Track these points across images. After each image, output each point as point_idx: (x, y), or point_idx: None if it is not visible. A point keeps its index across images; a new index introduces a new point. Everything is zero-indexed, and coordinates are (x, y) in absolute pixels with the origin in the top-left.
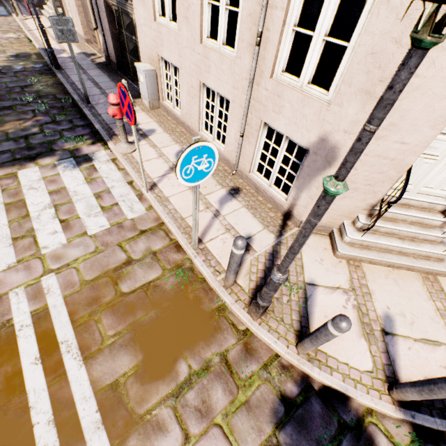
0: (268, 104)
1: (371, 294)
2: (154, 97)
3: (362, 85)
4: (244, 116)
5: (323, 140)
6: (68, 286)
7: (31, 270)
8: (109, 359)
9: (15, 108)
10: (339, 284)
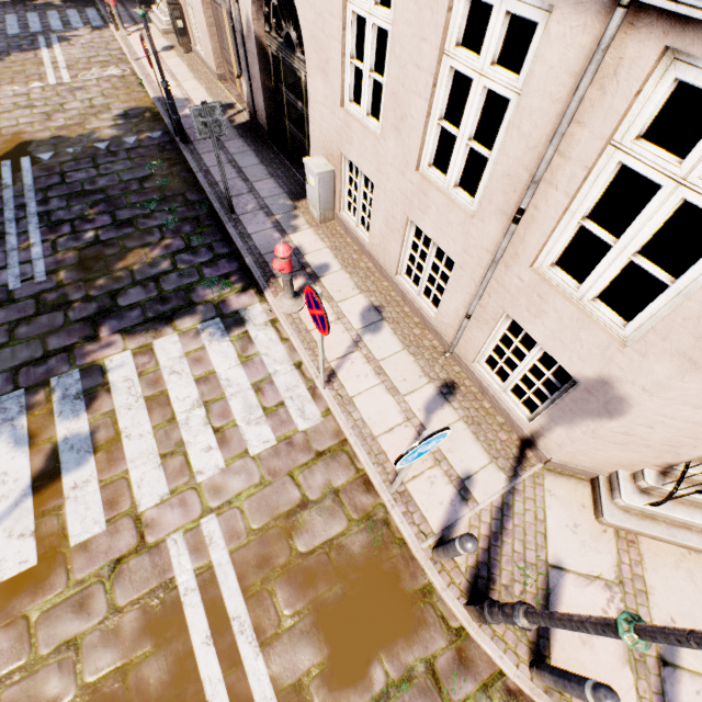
0: (520, 298)
1: (649, 593)
2: (327, 207)
3: (685, 348)
4: (476, 296)
5: (604, 382)
6: (233, 535)
7: (188, 506)
8: (289, 649)
9: (136, 223)
10: (600, 571)
